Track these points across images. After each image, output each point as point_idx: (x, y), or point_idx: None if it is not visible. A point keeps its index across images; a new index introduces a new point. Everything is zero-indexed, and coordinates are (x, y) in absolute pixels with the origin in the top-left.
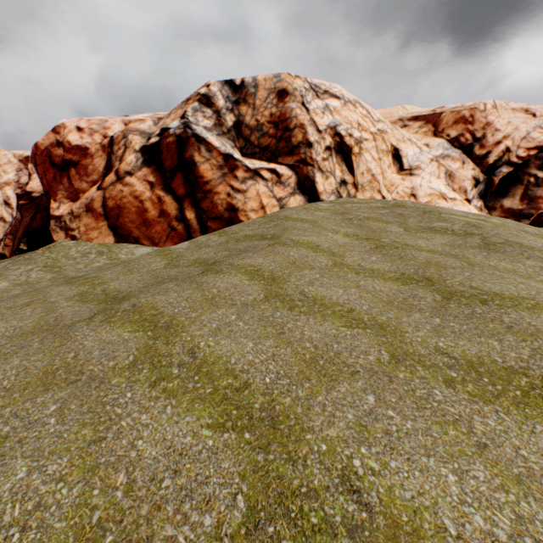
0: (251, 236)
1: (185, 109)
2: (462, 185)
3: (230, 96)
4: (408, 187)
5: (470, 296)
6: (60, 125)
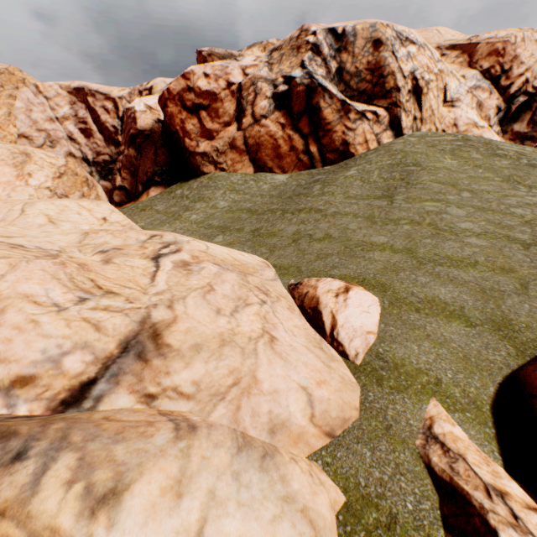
0: (395, 164)
1: (300, 58)
2: (488, 114)
3: (333, 44)
4: (452, 119)
5: None
6: (189, 72)
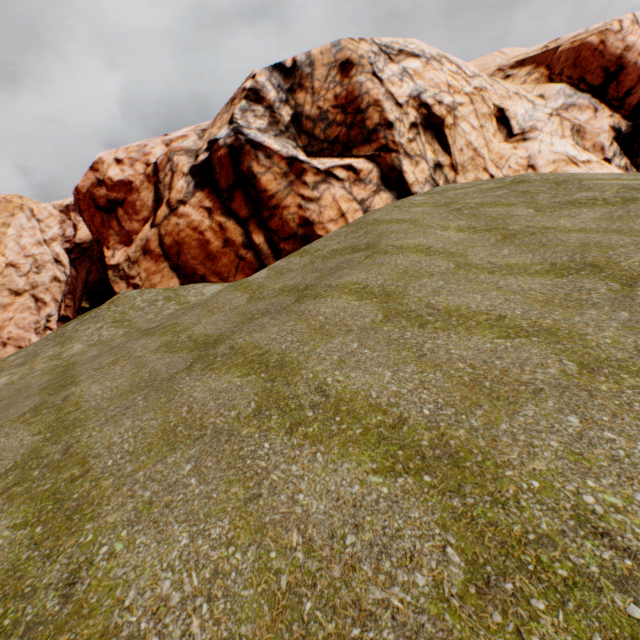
0: (340, 250)
1: (231, 111)
2: (597, 141)
3: (281, 84)
4: (523, 158)
5: None
6: (97, 161)
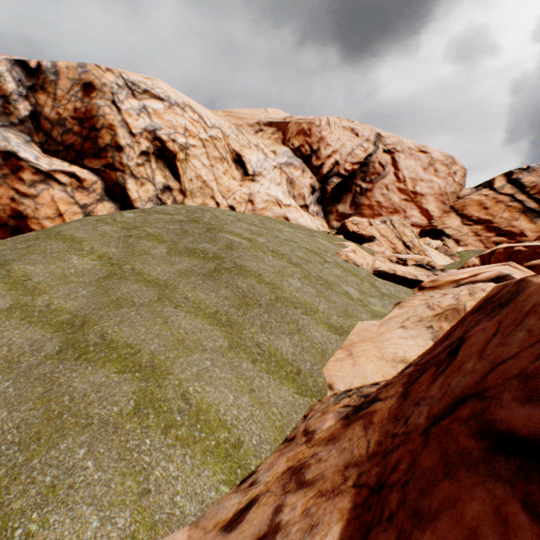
0: None
1: None
2: (302, 192)
3: (24, 79)
4: (246, 194)
5: (83, 347)
6: None
